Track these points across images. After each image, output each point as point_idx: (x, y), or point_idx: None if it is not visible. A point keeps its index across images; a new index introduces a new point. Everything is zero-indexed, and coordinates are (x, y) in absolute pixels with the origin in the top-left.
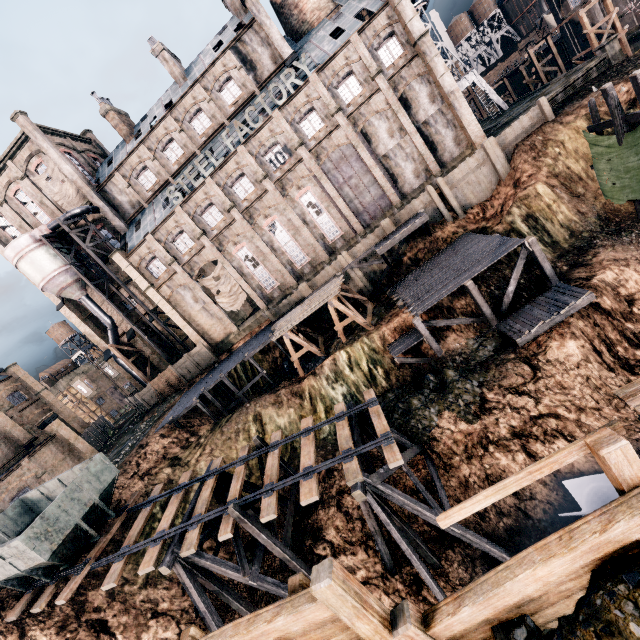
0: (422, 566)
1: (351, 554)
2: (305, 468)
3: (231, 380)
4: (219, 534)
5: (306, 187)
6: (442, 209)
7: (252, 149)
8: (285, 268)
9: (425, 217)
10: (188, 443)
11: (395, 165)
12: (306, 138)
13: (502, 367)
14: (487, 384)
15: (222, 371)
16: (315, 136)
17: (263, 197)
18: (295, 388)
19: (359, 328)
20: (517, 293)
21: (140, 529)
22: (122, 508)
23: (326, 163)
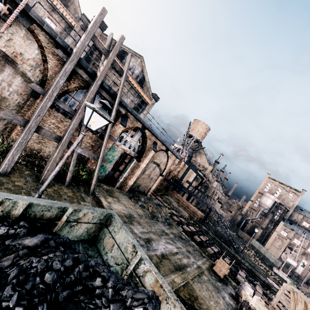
0: None
1: None
2: None
3: None
4: None
5: None
6: None
7: None
8: (308, 277)
9: None
10: None
11: None
12: None
13: None
14: None
15: None
16: None
17: None
18: None
19: None
20: None
21: None
22: None
23: None
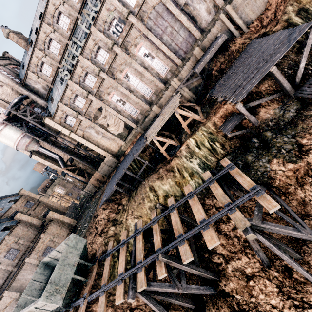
0: (299, 267)
1: (237, 260)
2: (201, 221)
3: (129, 170)
4: (158, 275)
5: (140, 44)
6: (232, 29)
7: (99, 27)
8: (141, 100)
9: (224, 36)
10: (118, 210)
11: (193, 9)
12: (131, 8)
13: (307, 120)
14: (299, 134)
15: (124, 167)
16: (136, 4)
17: (116, 59)
18: (167, 167)
19: (196, 123)
20: (304, 68)
21: (108, 272)
22: (94, 260)
23: (148, 22)
